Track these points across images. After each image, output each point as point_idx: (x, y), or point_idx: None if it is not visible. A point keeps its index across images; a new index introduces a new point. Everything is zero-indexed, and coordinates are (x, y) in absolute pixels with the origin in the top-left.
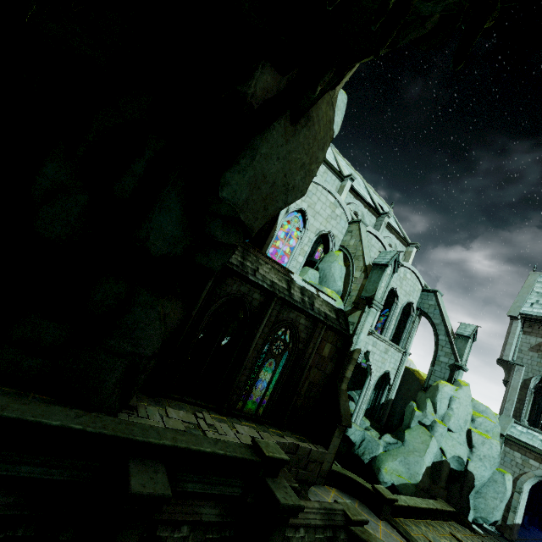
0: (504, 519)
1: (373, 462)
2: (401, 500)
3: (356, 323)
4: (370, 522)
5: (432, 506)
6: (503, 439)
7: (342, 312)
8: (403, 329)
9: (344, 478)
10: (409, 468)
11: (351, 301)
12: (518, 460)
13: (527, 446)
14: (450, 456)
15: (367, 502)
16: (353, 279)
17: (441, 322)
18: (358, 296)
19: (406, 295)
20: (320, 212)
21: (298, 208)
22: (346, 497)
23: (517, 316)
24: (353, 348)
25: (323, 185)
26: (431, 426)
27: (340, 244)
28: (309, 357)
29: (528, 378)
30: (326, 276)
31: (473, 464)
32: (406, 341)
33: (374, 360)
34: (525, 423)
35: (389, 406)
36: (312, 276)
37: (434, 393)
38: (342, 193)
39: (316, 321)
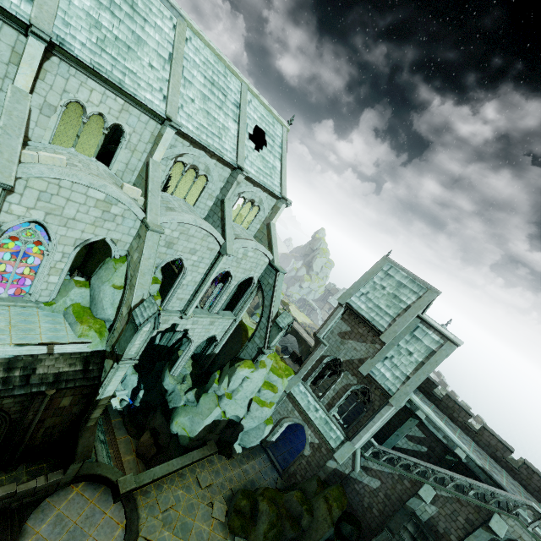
0: (266, 436)
1: (174, 411)
2: (149, 477)
3: (107, 373)
4: (95, 516)
5: (189, 461)
6: (286, 394)
7: (100, 352)
8: (241, 297)
9: (94, 475)
10: (192, 425)
11: (112, 342)
12: (289, 408)
13: (297, 403)
14: (230, 415)
15: (112, 487)
16: (120, 314)
17: (269, 305)
18: (116, 343)
19: (246, 272)
20: (77, 216)
21: (24, 220)
22: (91, 489)
23: (342, 304)
24: (99, 397)
25: (72, 178)
26: (221, 397)
27: (128, 248)
28: (32, 421)
29: (325, 355)
30: (95, 299)
31: (246, 421)
32: (240, 309)
33: (195, 333)
34: (307, 385)
35: (213, 358)
36: (78, 296)
37: (232, 373)
38: (156, 150)
39: (33, 394)
